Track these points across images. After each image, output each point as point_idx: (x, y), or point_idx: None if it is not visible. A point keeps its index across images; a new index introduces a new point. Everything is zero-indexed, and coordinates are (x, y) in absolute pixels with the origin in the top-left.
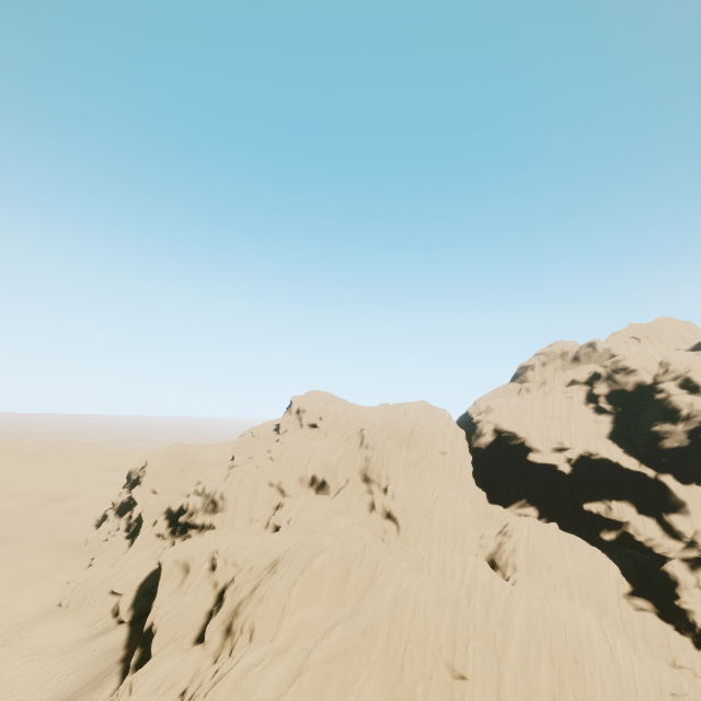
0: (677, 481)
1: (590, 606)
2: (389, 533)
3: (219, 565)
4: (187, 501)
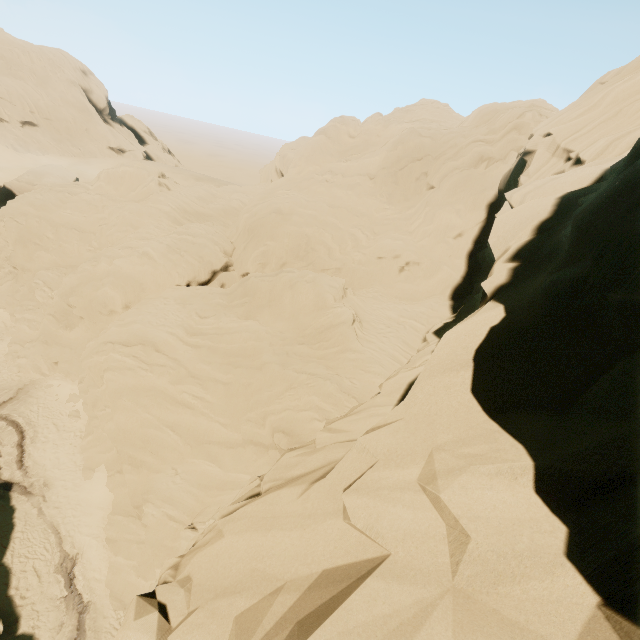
0: (473, 357)
1: (199, 359)
2: None
3: None
4: None
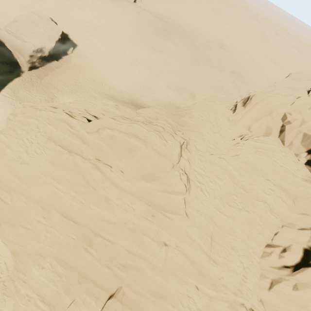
0: None
1: None
2: (279, 252)
3: (182, 113)
4: (251, 91)
